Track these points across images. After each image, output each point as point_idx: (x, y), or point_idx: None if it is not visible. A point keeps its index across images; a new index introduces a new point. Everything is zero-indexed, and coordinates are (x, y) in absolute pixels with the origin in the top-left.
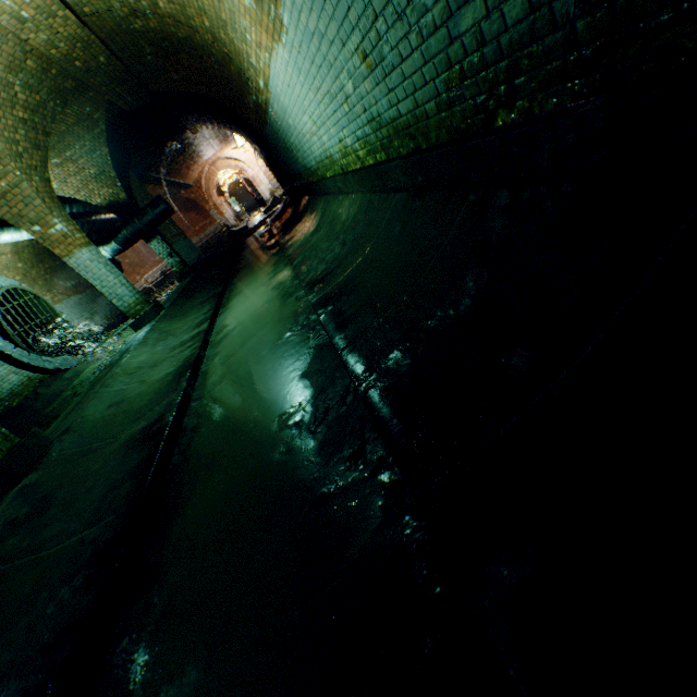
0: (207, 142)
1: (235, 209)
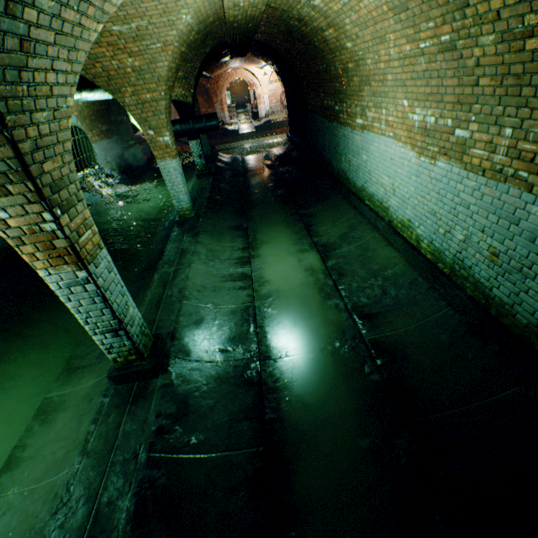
0: (246, 60)
1: (227, 102)
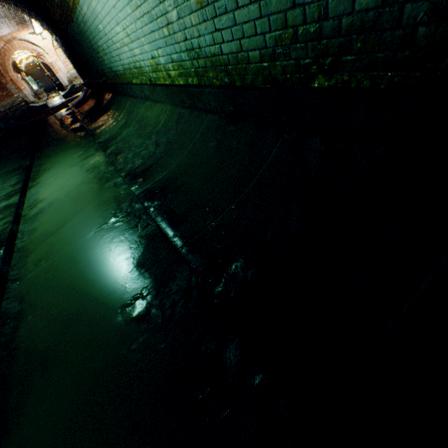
0: (2, 19)
1: (33, 87)
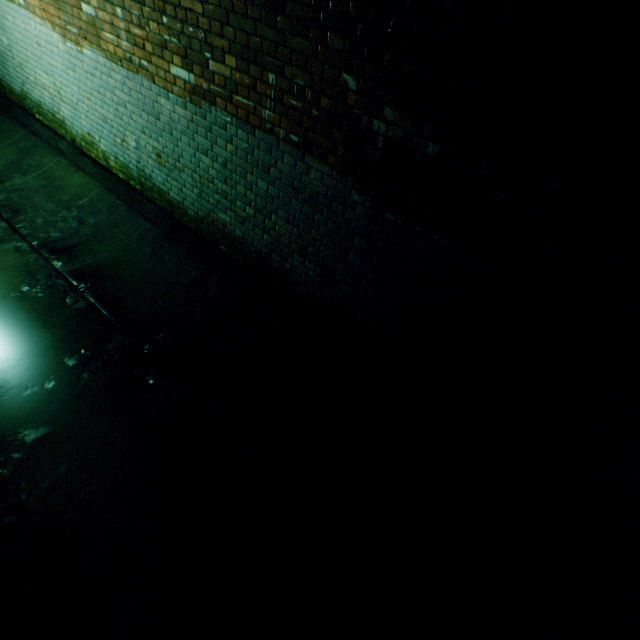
0: None
1: None
